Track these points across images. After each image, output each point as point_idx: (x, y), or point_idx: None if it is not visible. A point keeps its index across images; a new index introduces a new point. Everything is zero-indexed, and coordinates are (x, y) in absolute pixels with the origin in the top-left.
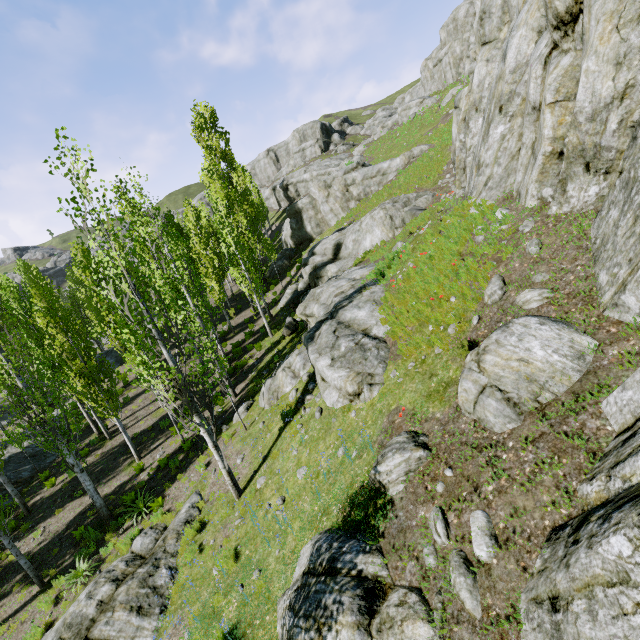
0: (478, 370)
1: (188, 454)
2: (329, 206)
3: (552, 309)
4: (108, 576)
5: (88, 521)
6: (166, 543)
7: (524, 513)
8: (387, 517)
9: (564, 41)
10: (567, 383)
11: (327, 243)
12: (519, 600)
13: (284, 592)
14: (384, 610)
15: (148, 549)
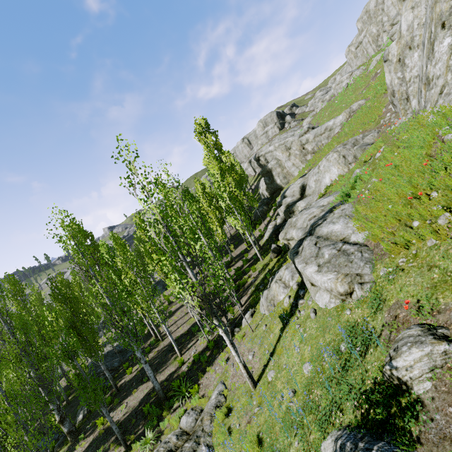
0: None
1: (212, 351)
2: (291, 162)
3: None
4: (165, 446)
5: (152, 400)
6: (203, 423)
7: None
8: (419, 419)
9: None
10: None
11: (294, 187)
12: None
13: None
14: None
15: (191, 427)
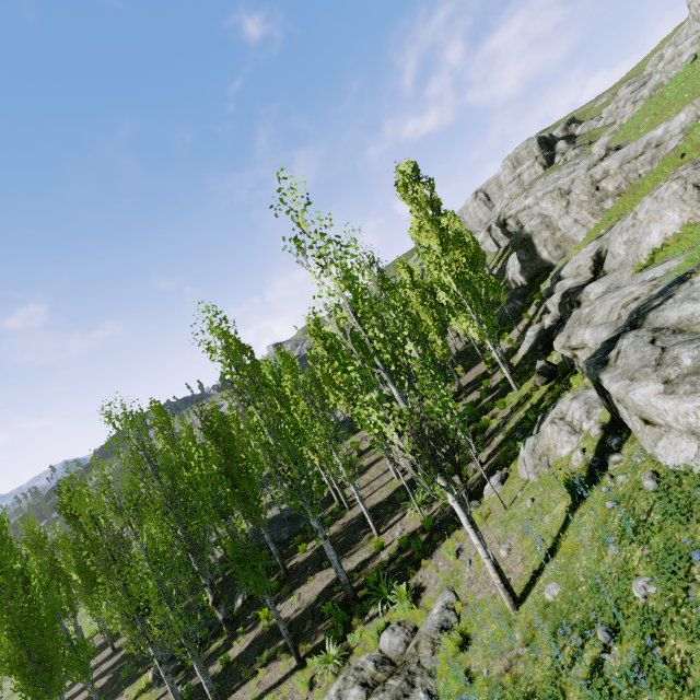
0: None
1: (431, 535)
2: (571, 217)
3: None
4: (356, 675)
5: (335, 597)
6: (419, 652)
7: None
8: None
9: None
10: None
11: (579, 259)
12: None
13: None
14: None
15: (398, 653)
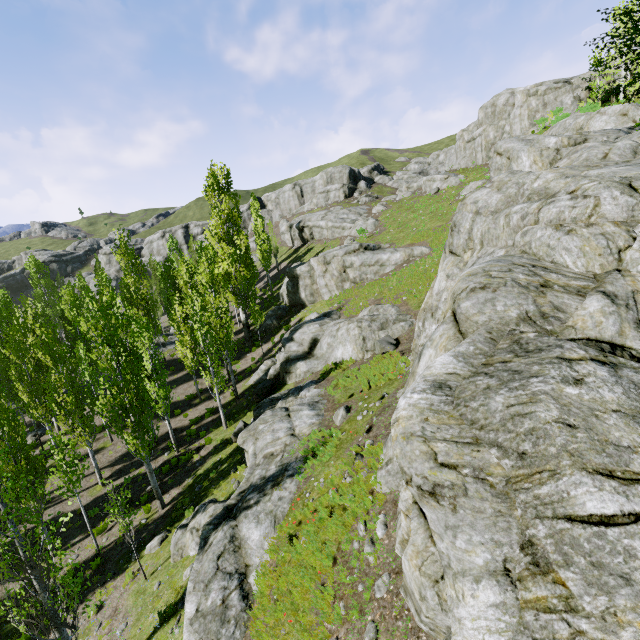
0: None
1: (94, 574)
2: (325, 281)
3: None
4: None
5: None
6: None
7: None
8: None
9: None
10: None
11: (306, 333)
12: None
13: None
14: None
15: None
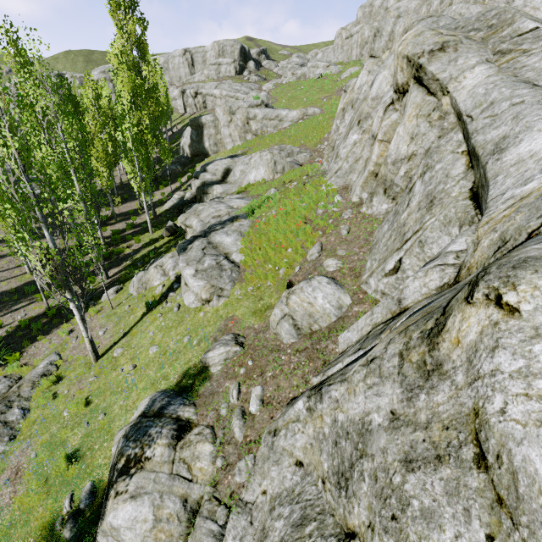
0: (286, 303)
1: (52, 320)
2: (229, 131)
3: (339, 275)
4: None
5: None
6: (21, 390)
7: (282, 389)
8: (205, 385)
9: (397, 103)
10: (328, 322)
11: (219, 165)
12: (263, 433)
13: (122, 428)
14: (188, 437)
15: (1, 393)
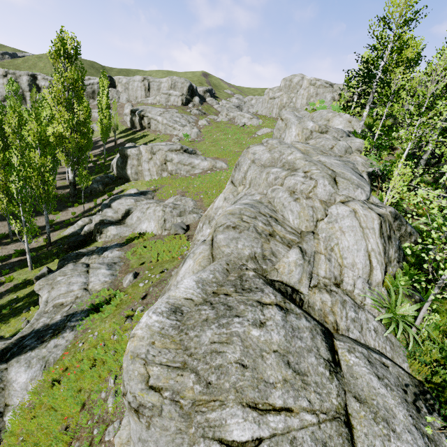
0: None
1: None
2: (149, 166)
3: None
4: None
5: None
6: None
7: None
8: None
9: None
10: None
11: (123, 205)
12: None
13: None
14: None
15: None
